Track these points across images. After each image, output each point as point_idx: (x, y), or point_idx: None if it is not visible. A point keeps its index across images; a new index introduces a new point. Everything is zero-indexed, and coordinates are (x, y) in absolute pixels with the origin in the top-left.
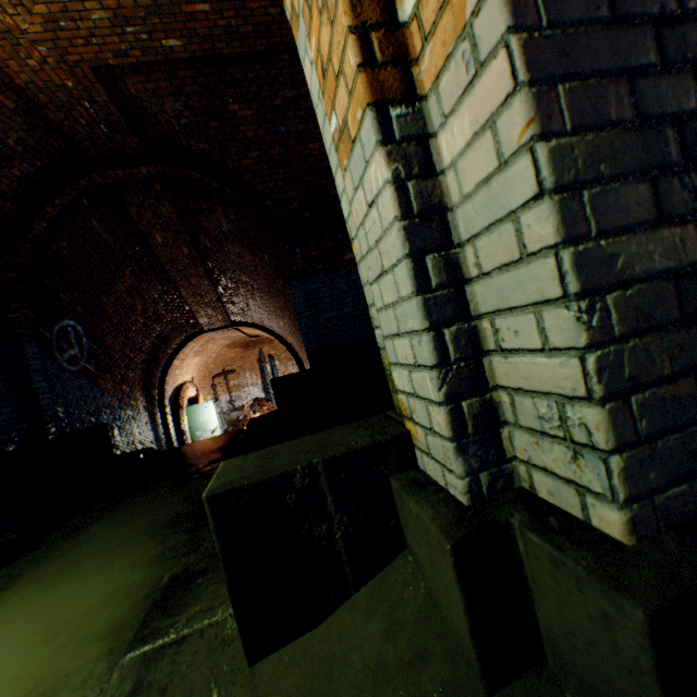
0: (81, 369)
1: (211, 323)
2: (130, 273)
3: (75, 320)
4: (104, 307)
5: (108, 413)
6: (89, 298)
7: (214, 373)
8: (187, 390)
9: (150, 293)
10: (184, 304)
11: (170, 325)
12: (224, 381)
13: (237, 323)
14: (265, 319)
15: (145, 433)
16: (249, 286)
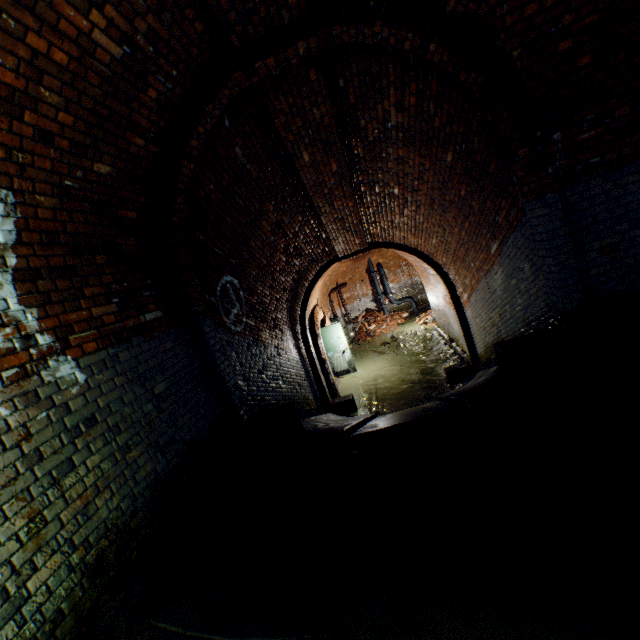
0: (244, 327)
1: (347, 249)
2: (272, 208)
3: (231, 274)
4: (251, 253)
5: (271, 365)
6: (239, 247)
7: (329, 289)
8: (318, 316)
9: (291, 227)
10: (322, 232)
11: (307, 257)
12: (338, 296)
13: (374, 245)
14: (409, 238)
15: (298, 373)
16: (401, 201)
